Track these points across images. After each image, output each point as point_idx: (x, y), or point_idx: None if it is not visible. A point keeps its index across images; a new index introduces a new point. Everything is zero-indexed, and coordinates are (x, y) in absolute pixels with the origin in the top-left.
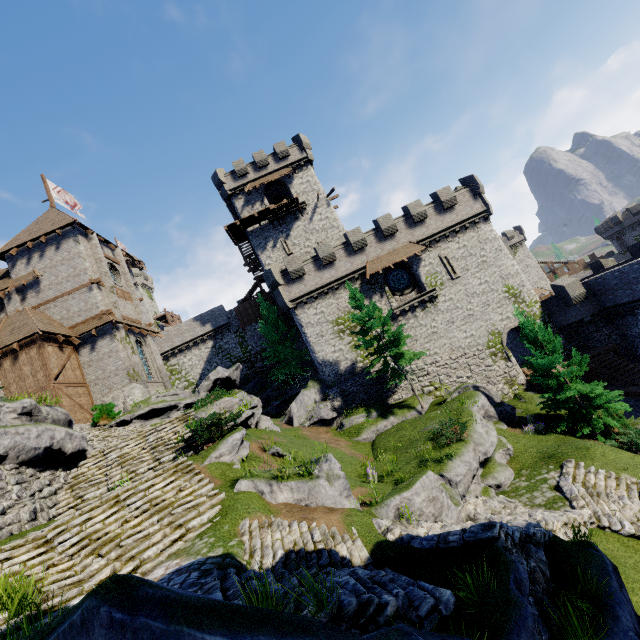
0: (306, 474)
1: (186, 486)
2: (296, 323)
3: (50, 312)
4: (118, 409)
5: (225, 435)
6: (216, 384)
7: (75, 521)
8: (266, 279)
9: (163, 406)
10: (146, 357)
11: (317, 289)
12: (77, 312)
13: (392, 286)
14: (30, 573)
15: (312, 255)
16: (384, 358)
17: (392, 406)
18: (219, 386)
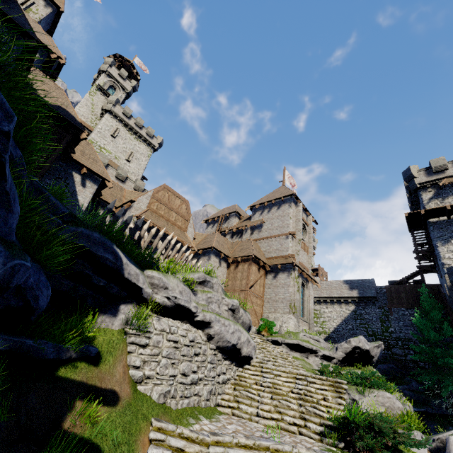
0: None
1: None
2: None
3: (261, 245)
4: (275, 328)
5: None
6: (354, 351)
7: (231, 451)
8: (450, 273)
9: (306, 346)
10: (304, 297)
11: None
12: (274, 250)
13: None
14: None
15: None
16: None
17: None
18: (356, 354)
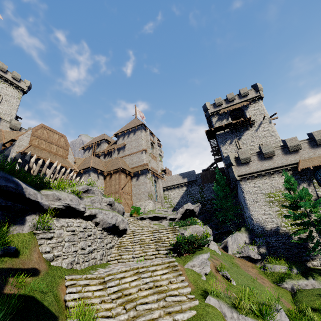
0: (260, 316)
1: (174, 281)
2: (239, 189)
3: (126, 160)
4: (141, 210)
5: (196, 251)
6: (186, 211)
7: (117, 275)
8: (225, 160)
9: (160, 216)
10: (157, 188)
11: (257, 172)
12: (135, 162)
13: (318, 179)
14: (94, 302)
15: (254, 151)
16: (309, 231)
17: (311, 269)
18: (187, 213)
